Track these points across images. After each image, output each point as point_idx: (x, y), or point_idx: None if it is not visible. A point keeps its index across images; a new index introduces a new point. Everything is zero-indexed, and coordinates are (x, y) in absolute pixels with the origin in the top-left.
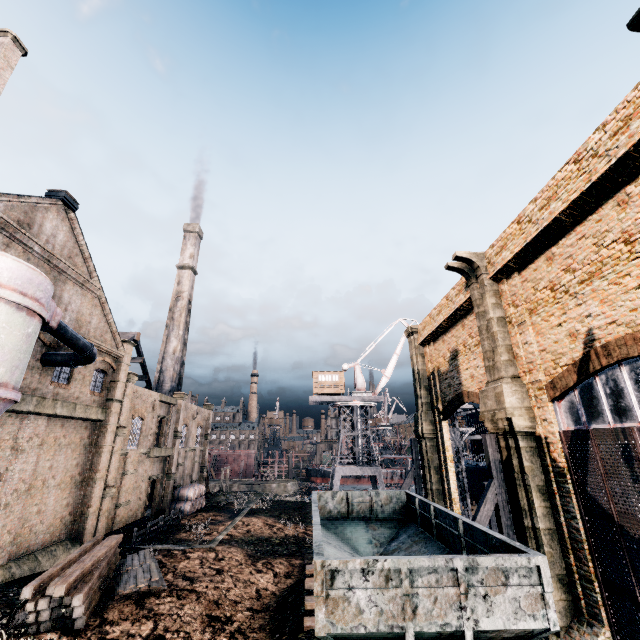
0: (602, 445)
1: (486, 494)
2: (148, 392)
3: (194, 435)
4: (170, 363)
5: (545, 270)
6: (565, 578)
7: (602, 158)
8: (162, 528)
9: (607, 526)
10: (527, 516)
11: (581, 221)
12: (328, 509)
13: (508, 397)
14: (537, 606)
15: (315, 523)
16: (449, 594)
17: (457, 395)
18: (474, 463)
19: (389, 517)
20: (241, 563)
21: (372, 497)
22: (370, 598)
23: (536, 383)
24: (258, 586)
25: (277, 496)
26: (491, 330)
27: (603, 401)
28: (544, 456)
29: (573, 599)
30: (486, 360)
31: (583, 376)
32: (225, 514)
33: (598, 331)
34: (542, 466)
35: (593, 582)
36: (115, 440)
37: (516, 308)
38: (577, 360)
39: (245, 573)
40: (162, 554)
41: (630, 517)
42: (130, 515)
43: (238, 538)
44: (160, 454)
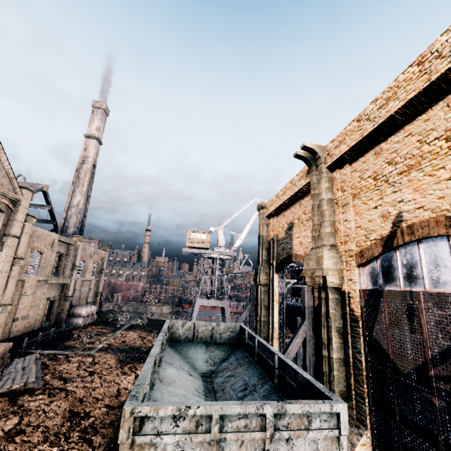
0: (391, 303)
1: (298, 330)
2: (47, 232)
3: (91, 269)
4: (74, 213)
5: (372, 162)
6: (345, 393)
7: (445, 59)
8: (53, 337)
9: (383, 361)
10: (325, 348)
11: (411, 121)
12: (178, 334)
13: (326, 260)
14: (332, 447)
15: (151, 355)
16: (255, 438)
17: (288, 256)
18: (292, 303)
19: (225, 342)
20: (112, 366)
21: (213, 327)
22: (178, 443)
23: (349, 252)
24: (120, 386)
25: (153, 316)
26: (321, 208)
27: (399, 269)
28: (345, 306)
29: (348, 408)
30: (314, 231)
31: (387, 249)
32: (110, 328)
33: (407, 214)
34: (342, 313)
35: (365, 399)
36: (12, 268)
37: (343, 192)
38: (385, 236)
39: (112, 375)
40: (48, 358)
41: (403, 358)
42: (28, 326)
43: (114, 347)
44: (58, 281)
